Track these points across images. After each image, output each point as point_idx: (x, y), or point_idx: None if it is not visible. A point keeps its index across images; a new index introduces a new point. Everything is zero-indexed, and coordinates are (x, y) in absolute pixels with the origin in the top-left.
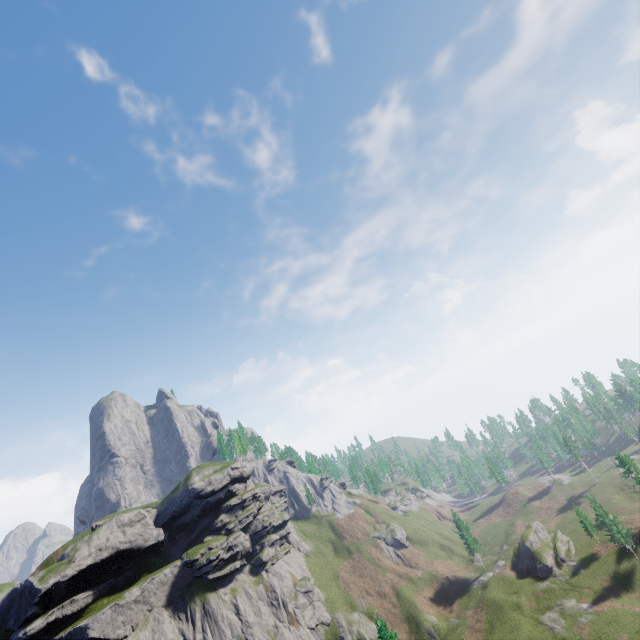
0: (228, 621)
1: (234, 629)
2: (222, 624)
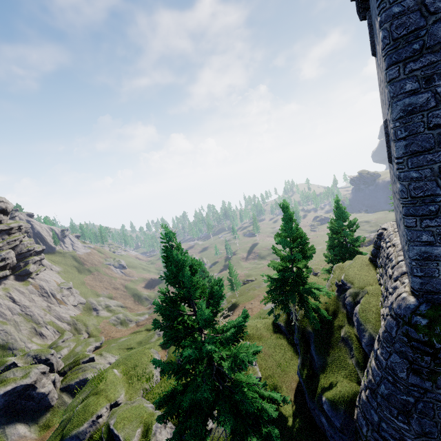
0: (6, 306)
1: (13, 310)
2: (0, 308)
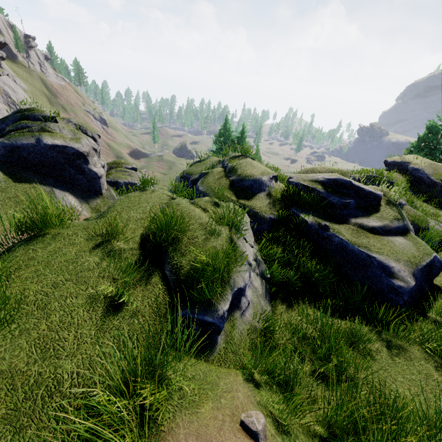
0: None
1: None
2: None
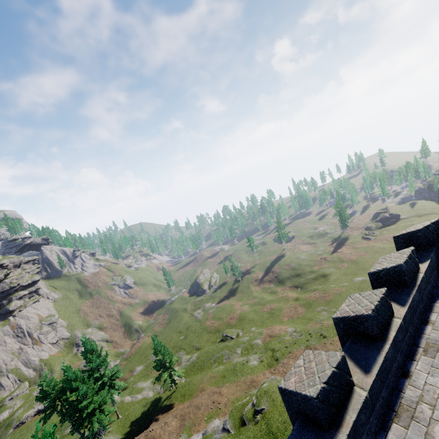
0: None
1: None
2: None
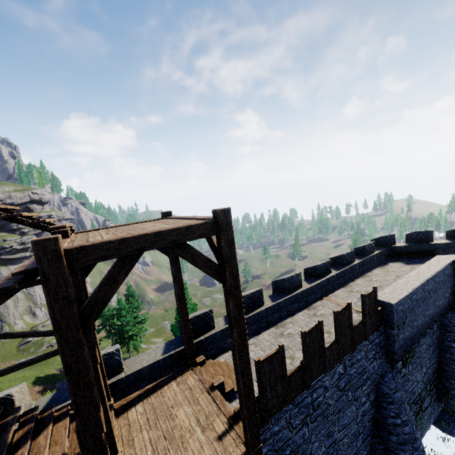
0: None
1: None
2: None
